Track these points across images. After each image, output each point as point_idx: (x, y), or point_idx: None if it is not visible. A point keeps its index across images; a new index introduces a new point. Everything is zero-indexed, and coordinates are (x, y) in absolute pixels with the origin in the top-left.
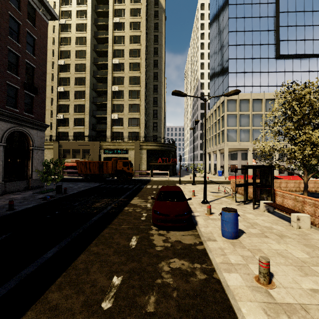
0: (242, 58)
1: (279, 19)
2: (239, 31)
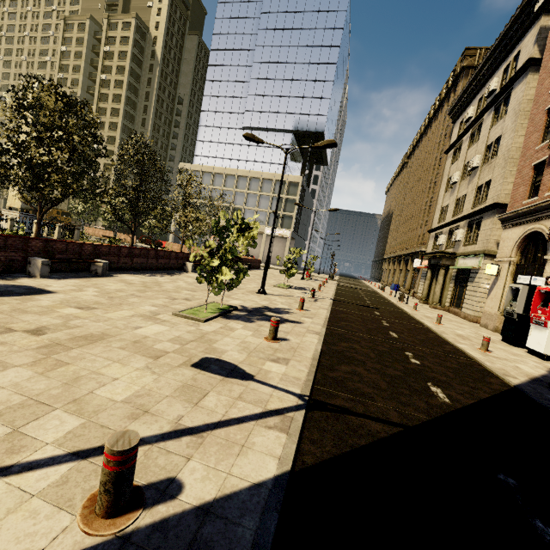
0: (212, 126)
1: (249, 86)
2: (213, 96)
